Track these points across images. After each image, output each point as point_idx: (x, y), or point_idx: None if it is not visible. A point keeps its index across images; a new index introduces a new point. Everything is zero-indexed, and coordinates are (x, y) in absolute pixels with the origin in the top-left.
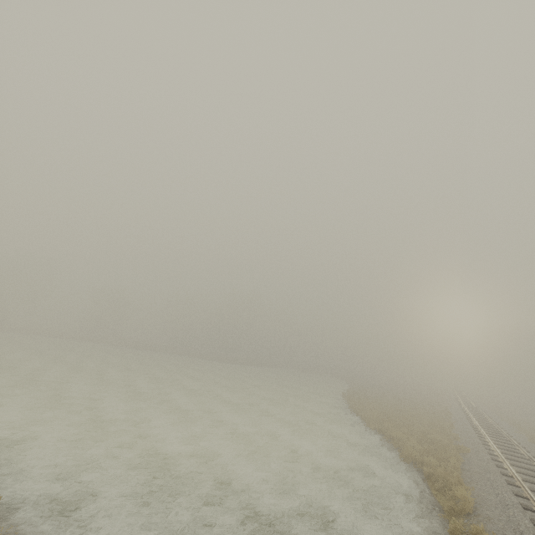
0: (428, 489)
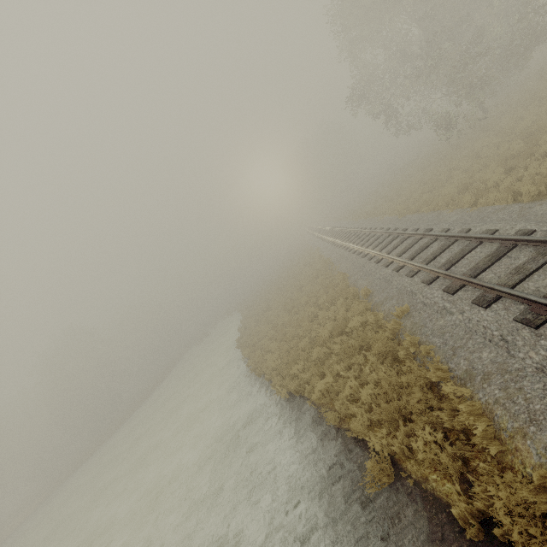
0: None
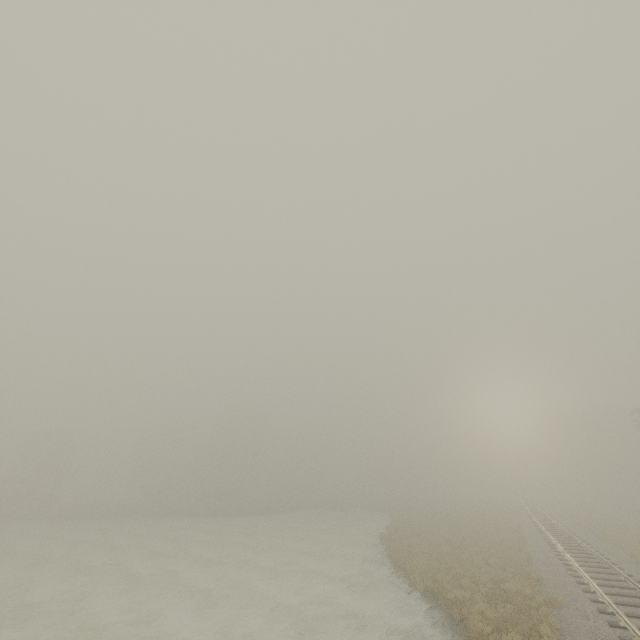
0: None
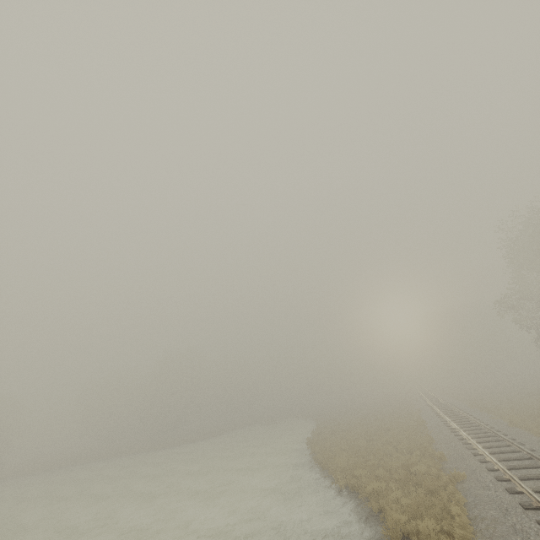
0: None
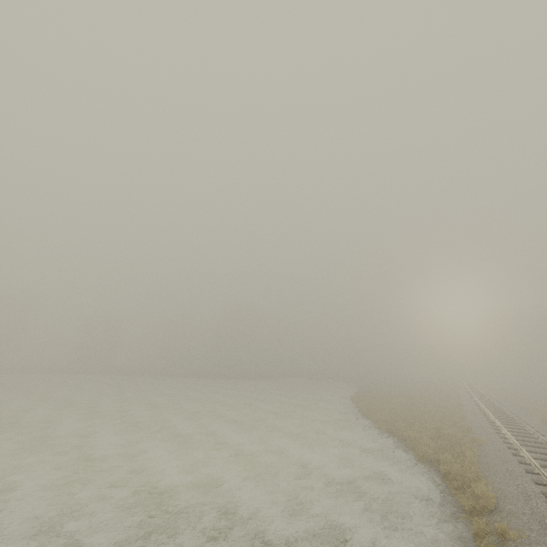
0: (446, 489)
